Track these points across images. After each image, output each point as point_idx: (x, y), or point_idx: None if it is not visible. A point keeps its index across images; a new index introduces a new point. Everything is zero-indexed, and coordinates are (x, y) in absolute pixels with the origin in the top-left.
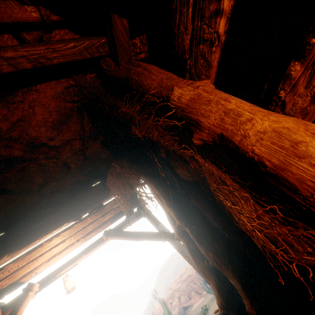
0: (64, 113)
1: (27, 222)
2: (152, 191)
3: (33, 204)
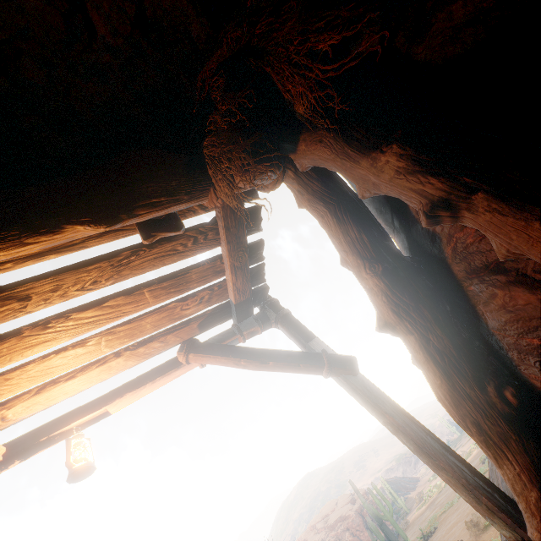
0: None
1: None
2: (315, 203)
3: None
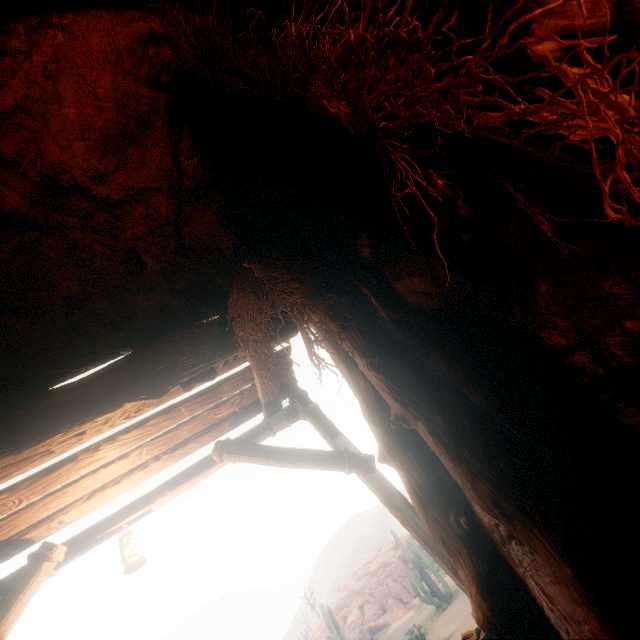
0: (134, 112)
1: (39, 392)
2: (331, 349)
3: (52, 346)
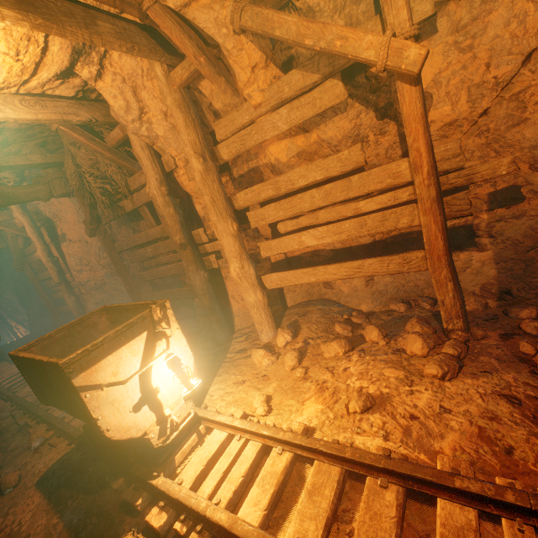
0: None
1: None
2: None
3: None
